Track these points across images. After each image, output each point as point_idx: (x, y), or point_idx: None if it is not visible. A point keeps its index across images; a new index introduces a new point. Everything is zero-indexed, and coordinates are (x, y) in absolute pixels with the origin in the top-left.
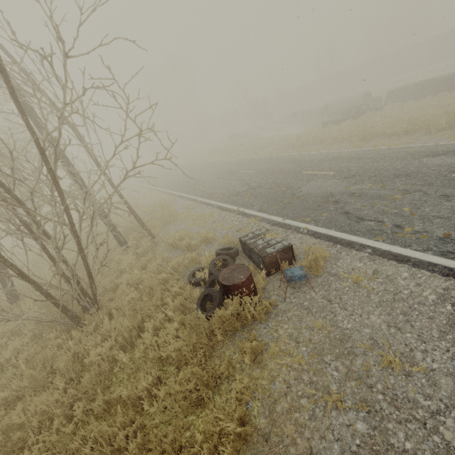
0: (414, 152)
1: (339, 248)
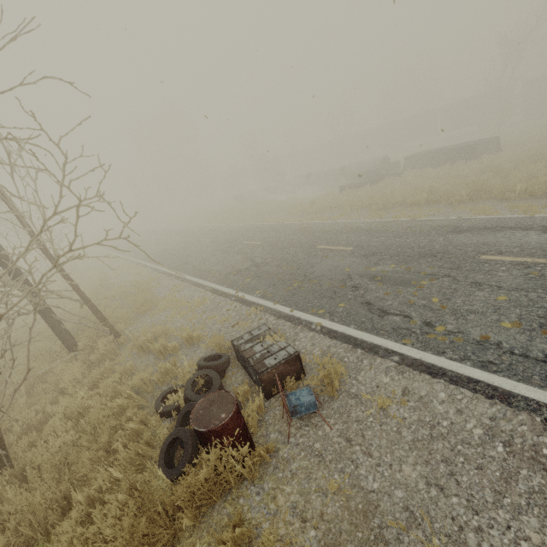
0: (437, 226)
1: (360, 354)
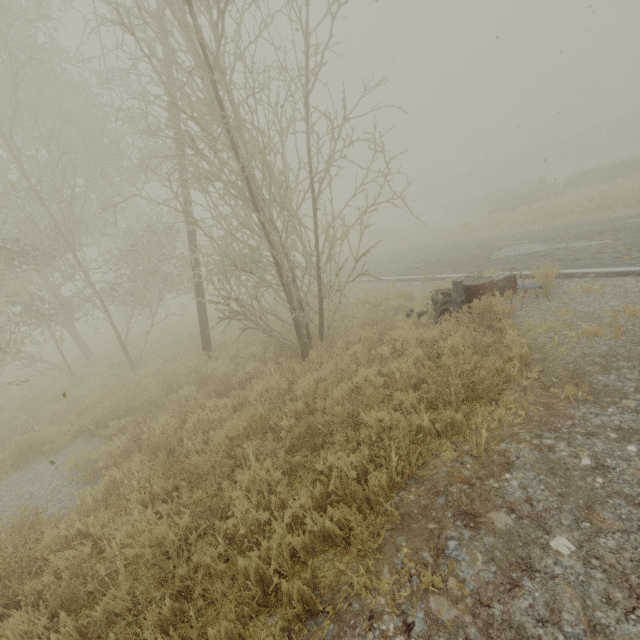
0: (616, 218)
1: (560, 280)
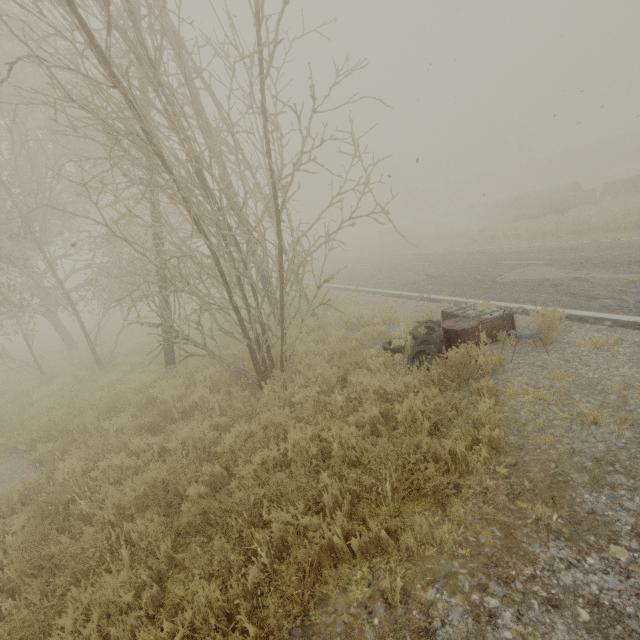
0: None
1: (568, 323)
